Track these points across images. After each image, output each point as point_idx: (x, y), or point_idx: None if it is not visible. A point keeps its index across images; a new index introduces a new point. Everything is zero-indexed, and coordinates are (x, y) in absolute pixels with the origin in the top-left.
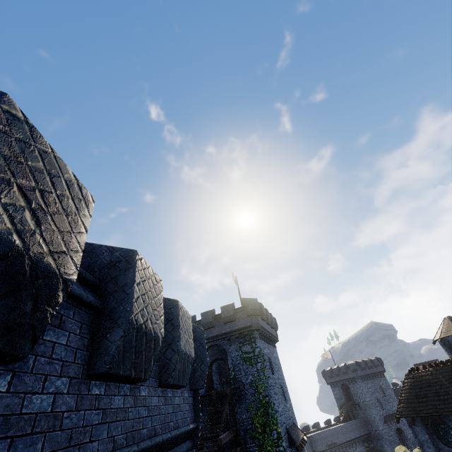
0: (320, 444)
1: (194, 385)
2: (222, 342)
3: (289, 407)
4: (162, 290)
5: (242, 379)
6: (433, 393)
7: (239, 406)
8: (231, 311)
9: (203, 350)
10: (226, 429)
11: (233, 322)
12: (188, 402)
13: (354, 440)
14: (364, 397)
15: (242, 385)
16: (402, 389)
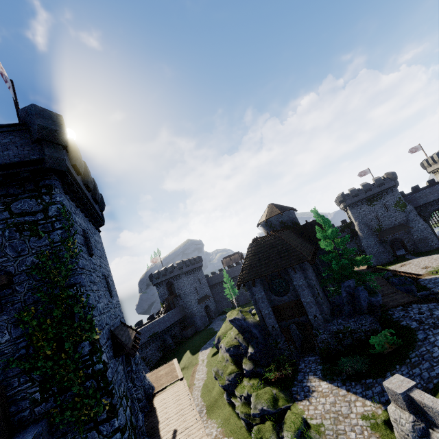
0: (142, 338)
1: None
2: None
3: (115, 304)
4: None
5: (7, 266)
6: (275, 253)
7: None
8: None
9: None
10: None
11: None
12: None
13: (173, 324)
14: (185, 289)
15: (2, 276)
16: (246, 258)
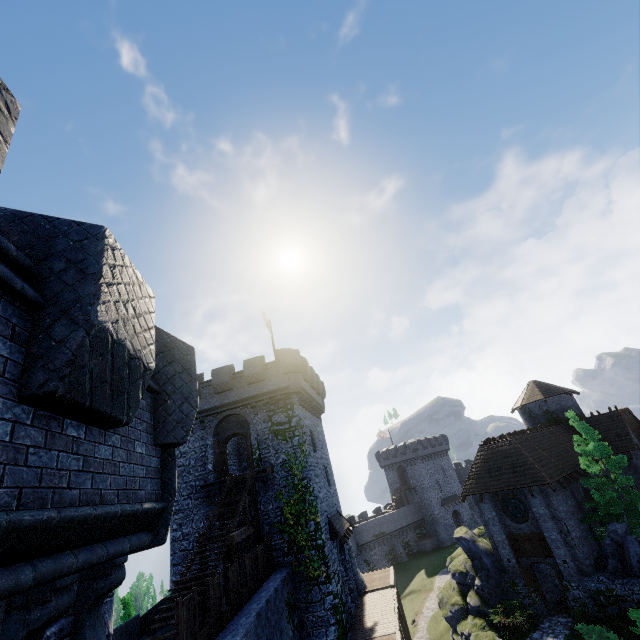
0: (366, 535)
1: (164, 436)
2: (243, 411)
3: (333, 492)
4: (5, 115)
5: (271, 459)
6: (508, 465)
7: (263, 494)
8: (259, 366)
9: (190, 380)
10: (243, 525)
11: (261, 382)
12: (144, 464)
13: (406, 527)
14: (422, 480)
15: (270, 467)
16: (474, 463)
